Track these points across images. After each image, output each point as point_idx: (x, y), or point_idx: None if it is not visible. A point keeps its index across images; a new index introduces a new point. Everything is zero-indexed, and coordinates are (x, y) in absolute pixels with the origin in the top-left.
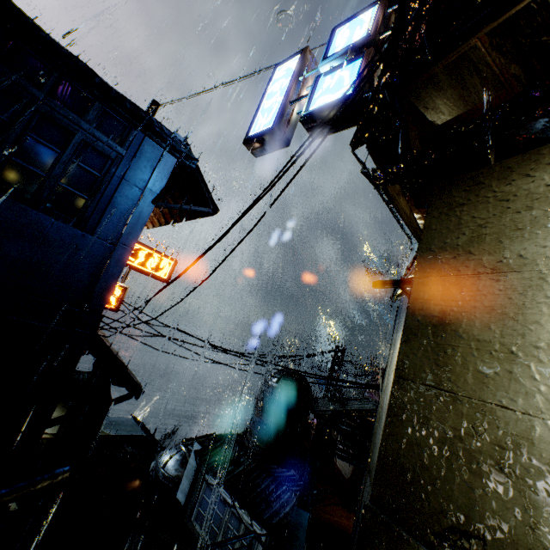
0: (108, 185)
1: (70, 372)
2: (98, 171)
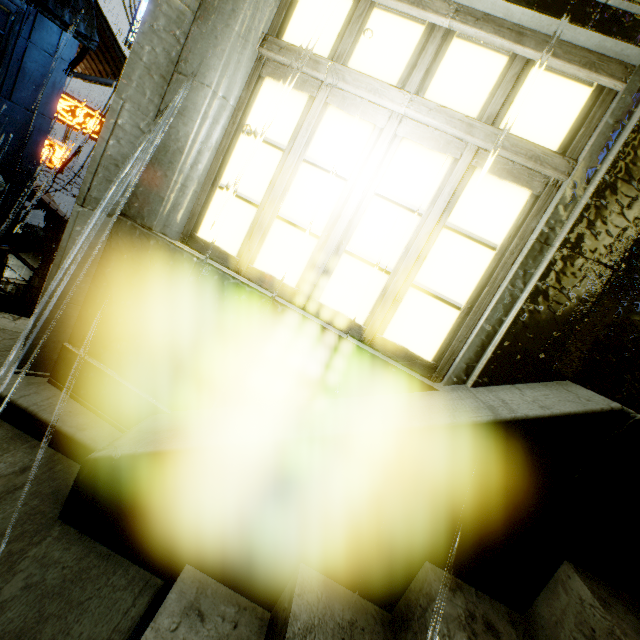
0: (15, 47)
1: (17, 218)
2: (1, 28)
